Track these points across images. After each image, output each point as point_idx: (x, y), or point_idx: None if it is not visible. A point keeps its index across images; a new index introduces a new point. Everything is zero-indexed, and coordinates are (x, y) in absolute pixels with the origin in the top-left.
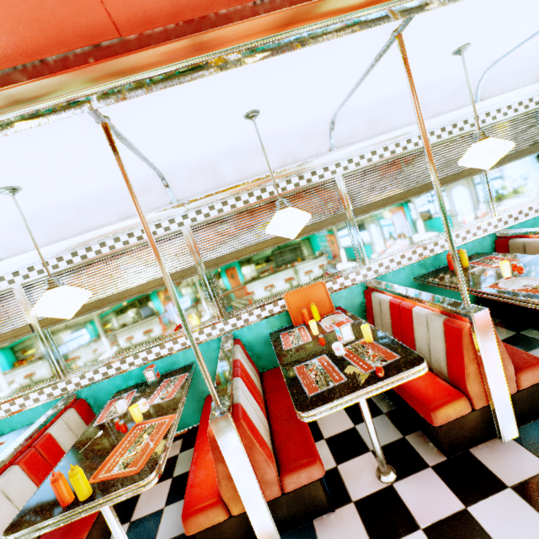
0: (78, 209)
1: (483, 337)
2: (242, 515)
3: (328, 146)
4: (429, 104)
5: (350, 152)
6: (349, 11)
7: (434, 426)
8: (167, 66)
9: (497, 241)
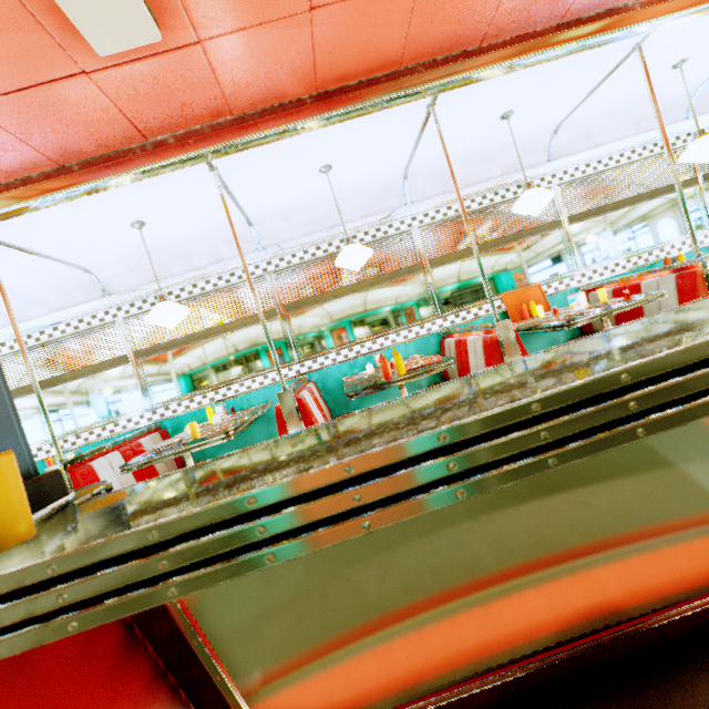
0: (333, 205)
1: None
2: None
3: (547, 158)
4: (642, 120)
5: (567, 163)
6: (619, 27)
7: None
8: (506, 61)
9: None
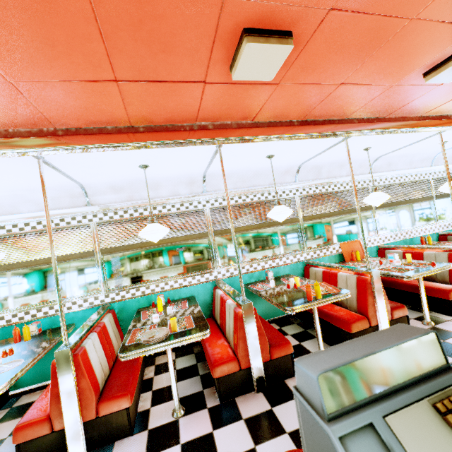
0: (256, 174)
1: None
2: (374, 327)
3: (369, 171)
4: (413, 162)
5: (378, 176)
6: (445, 125)
7: (448, 302)
8: (397, 129)
9: (440, 236)
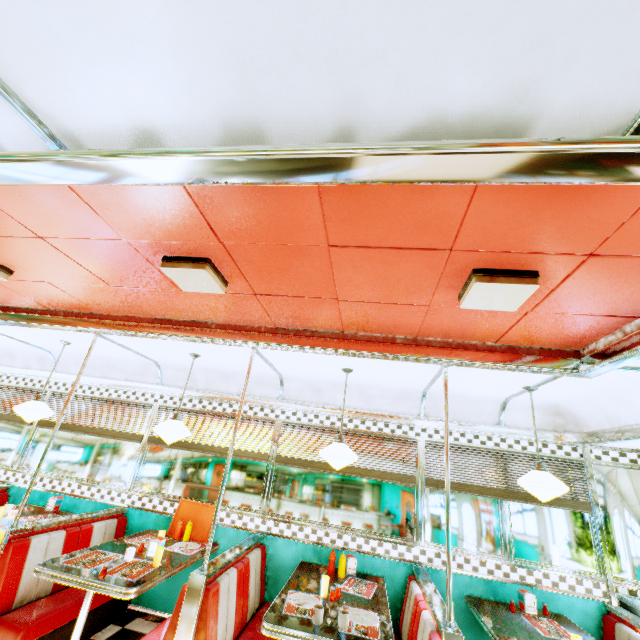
0: (108, 363)
1: (188, 604)
2: None
3: (279, 395)
4: (371, 398)
5: (292, 407)
6: (188, 335)
7: None
8: (105, 329)
9: (409, 576)
